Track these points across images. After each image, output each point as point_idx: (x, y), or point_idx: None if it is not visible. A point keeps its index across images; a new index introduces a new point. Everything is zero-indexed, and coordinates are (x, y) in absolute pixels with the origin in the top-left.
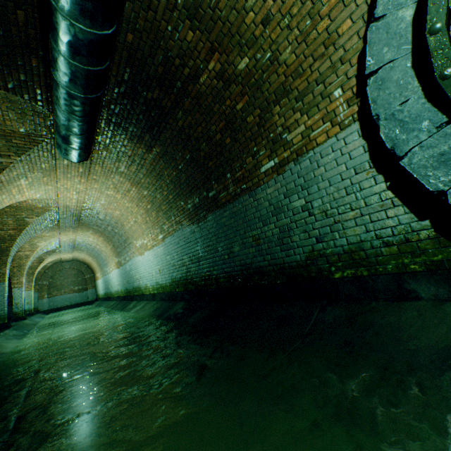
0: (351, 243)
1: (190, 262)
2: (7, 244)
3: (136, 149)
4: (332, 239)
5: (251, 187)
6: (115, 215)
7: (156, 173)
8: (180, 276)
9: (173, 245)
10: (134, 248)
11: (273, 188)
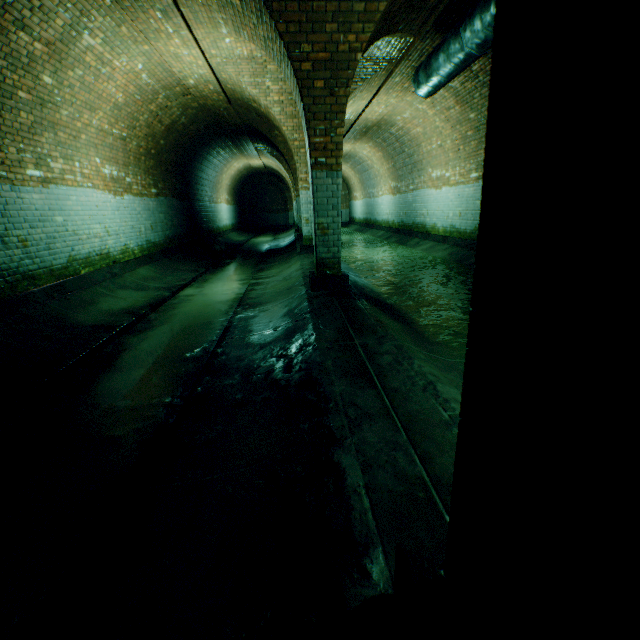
0: None
1: None
2: None
3: (486, 65)
4: None
5: None
6: (413, 133)
7: None
8: None
9: None
10: (427, 178)
11: None
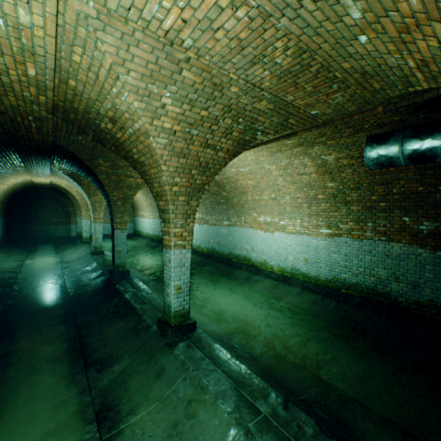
0: None
1: (391, 278)
2: (131, 192)
3: None
4: None
5: None
6: (241, 183)
7: (382, 177)
8: (356, 281)
9: (355, 249)
10: (250, 219)
11: None
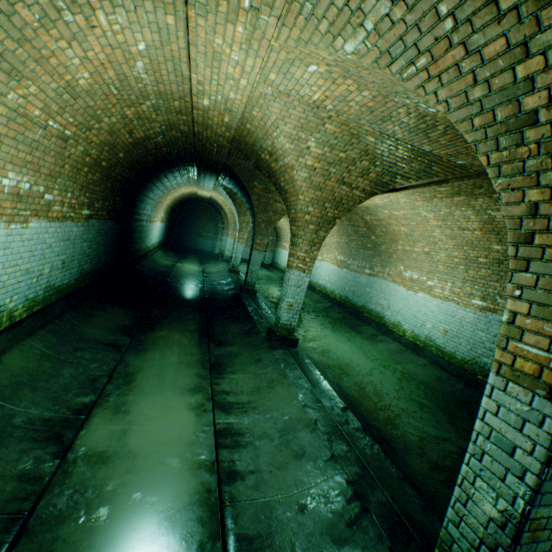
0: None
1: None
2: (276, 217)
3: None
4: None
5: None
6: (393, 228)
7: None
8: None
9: None
10: (395, 272)
11: None
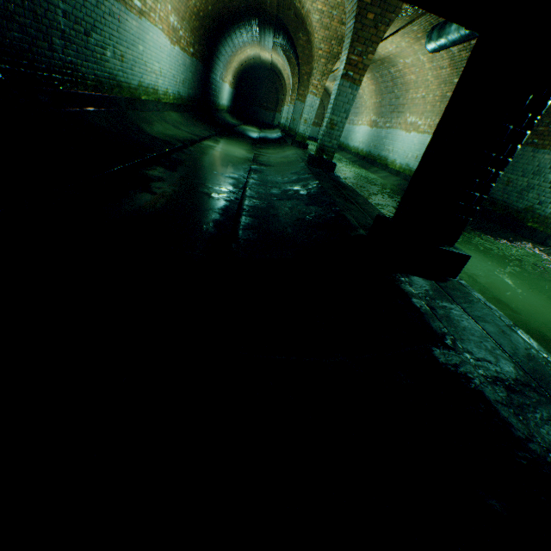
0: (550, 214)
1: None
2: None
3: None
4: (545, 207)
5: (539, 145)
6: (407, 79)
7: None
8: None
9: None
10: (403, 121)
11: (549, 157)
